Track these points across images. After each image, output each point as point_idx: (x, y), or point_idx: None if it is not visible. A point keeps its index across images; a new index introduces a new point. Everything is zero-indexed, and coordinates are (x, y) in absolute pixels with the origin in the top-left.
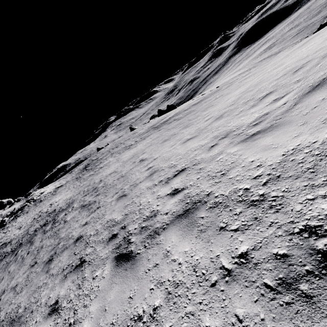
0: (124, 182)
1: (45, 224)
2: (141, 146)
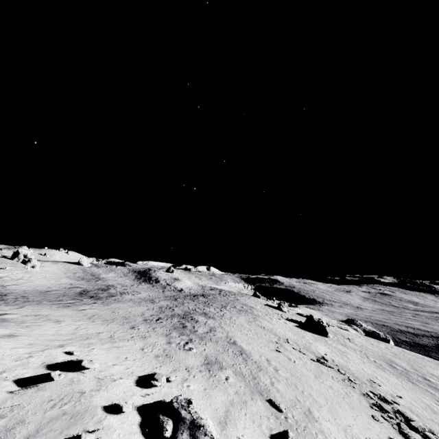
0: (59, 307)
1: (92, 297)
2: (133, 310)
